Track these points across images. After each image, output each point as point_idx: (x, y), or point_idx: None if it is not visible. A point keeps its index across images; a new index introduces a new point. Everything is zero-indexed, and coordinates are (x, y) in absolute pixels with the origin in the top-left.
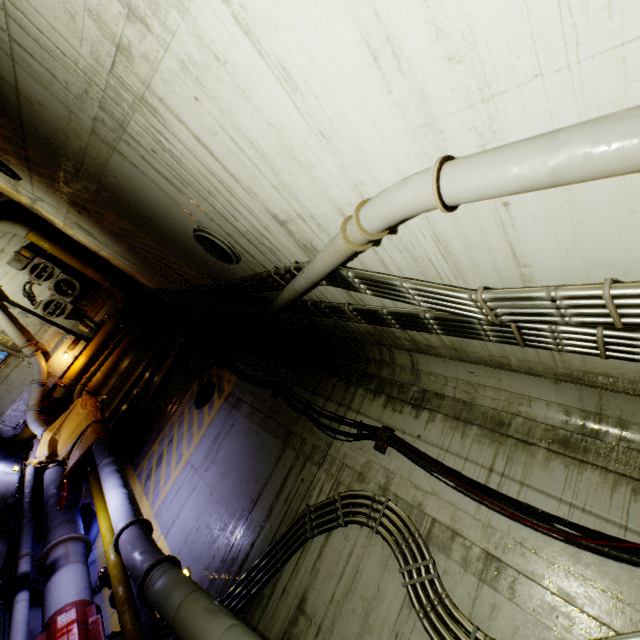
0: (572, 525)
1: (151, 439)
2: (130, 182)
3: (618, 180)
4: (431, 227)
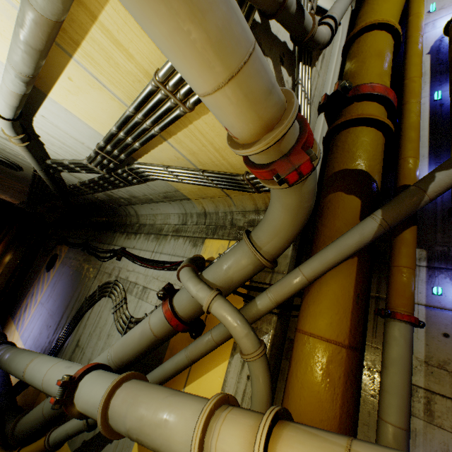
0: (167, 262)
1: (23, 298)
2: None
3: (49, 103)
4: (43, 131)
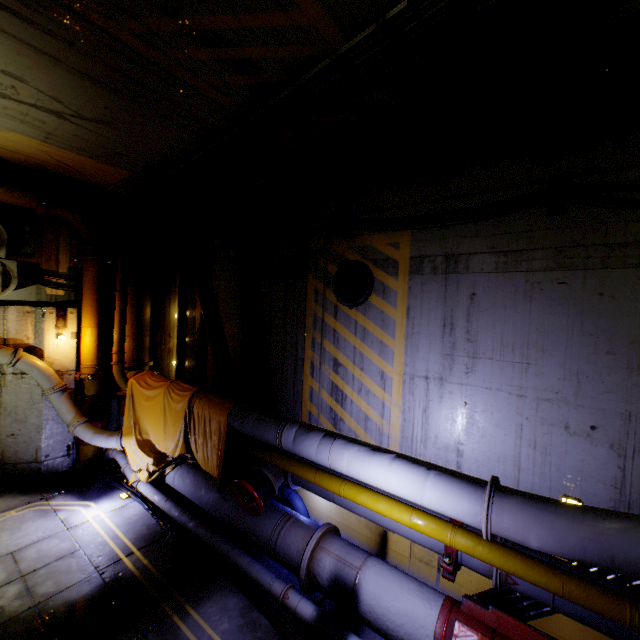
0: None
1: (289, 378)
2: None
3: None
4: None
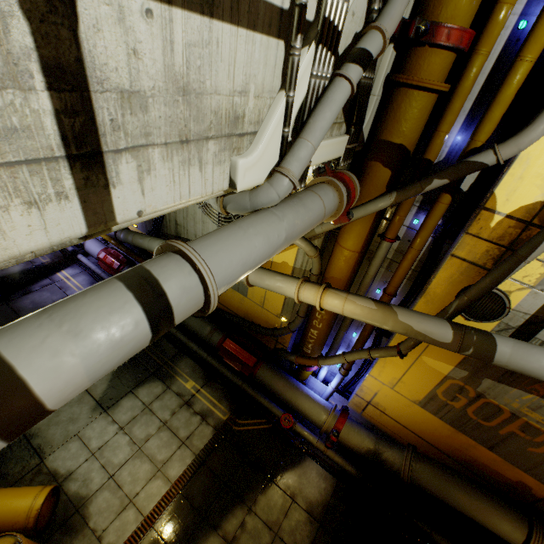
0: None
1: None
2: None
3: None
4: None
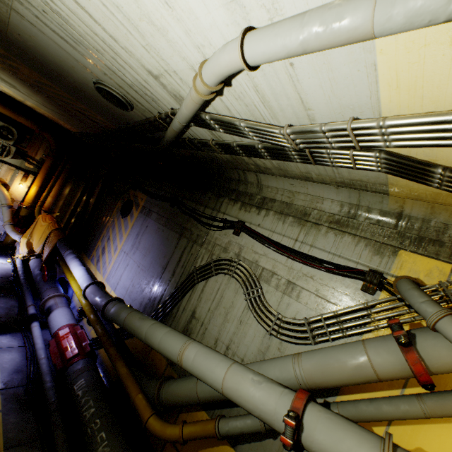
0: (332, 264)
1: (95, 239)
2: (32, 39)
3: (349, 48)
4: (251, 81)
